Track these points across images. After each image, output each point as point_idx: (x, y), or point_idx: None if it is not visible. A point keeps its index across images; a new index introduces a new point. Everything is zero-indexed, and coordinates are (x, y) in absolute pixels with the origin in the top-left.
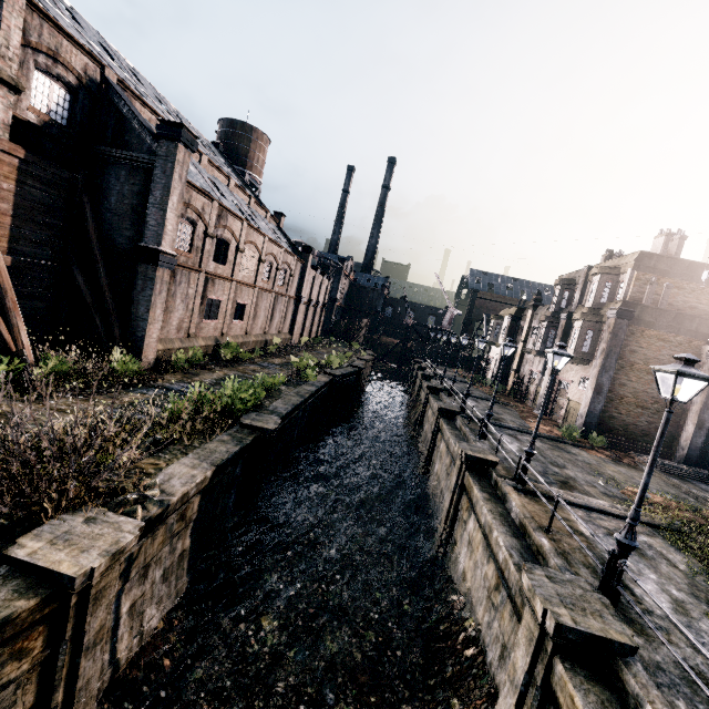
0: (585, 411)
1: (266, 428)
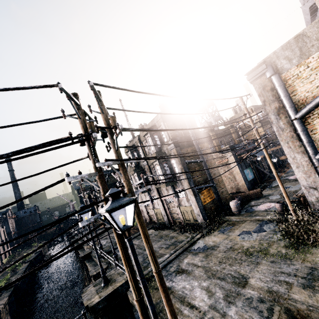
0: None
1: (16, 283)
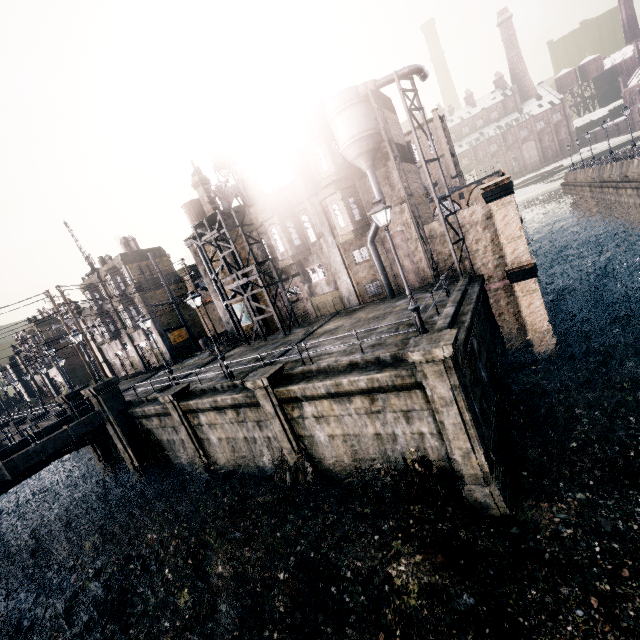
0: (65, 382)
1: None
